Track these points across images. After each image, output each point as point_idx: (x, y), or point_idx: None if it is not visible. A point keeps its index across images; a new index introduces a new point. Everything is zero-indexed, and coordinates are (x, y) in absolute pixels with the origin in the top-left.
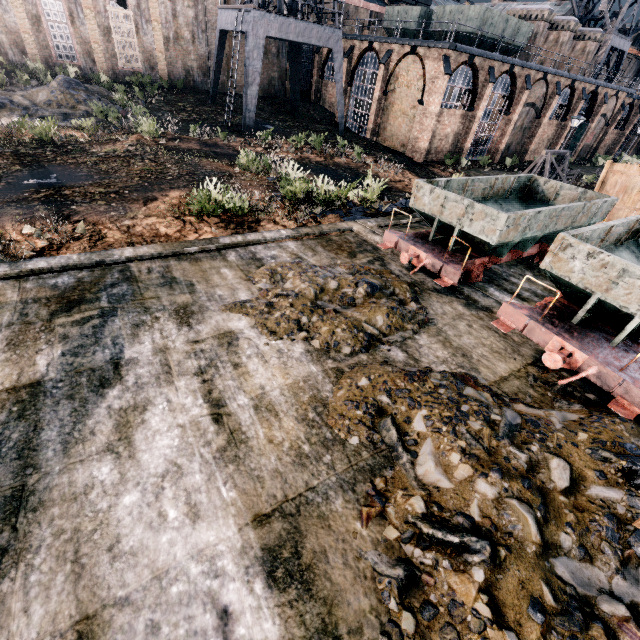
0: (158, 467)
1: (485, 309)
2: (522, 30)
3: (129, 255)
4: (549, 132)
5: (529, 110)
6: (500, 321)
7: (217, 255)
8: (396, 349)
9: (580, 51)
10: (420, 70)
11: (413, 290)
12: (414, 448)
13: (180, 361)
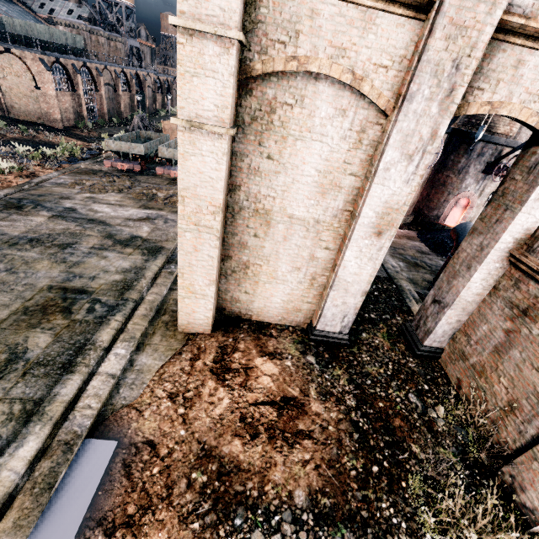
0: (111, 211)
1: (153, 175)
2: (77, 39)
3: (4, 194)
4: (126, 99)
5: (108, 87)
6: (158, 173)
7: (40, 186)
8: (138, 187)
9: (115, 47)
10: (23, 65)
11: (129, 176)
12: (157, 195)
13: (85, 203)
